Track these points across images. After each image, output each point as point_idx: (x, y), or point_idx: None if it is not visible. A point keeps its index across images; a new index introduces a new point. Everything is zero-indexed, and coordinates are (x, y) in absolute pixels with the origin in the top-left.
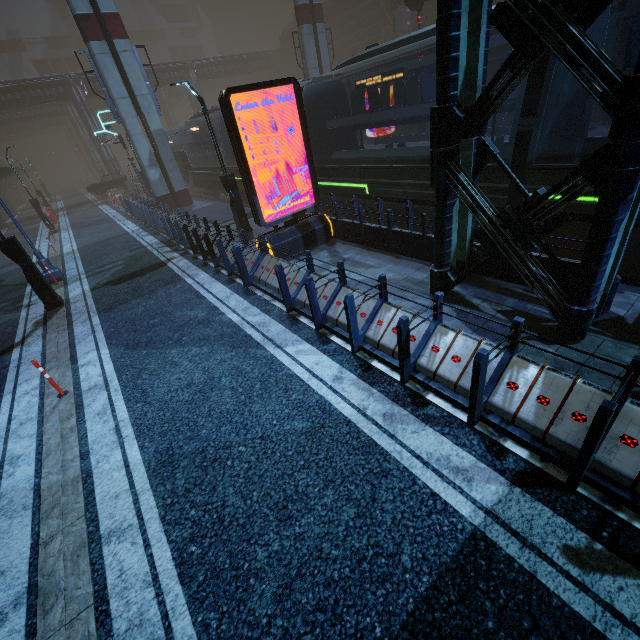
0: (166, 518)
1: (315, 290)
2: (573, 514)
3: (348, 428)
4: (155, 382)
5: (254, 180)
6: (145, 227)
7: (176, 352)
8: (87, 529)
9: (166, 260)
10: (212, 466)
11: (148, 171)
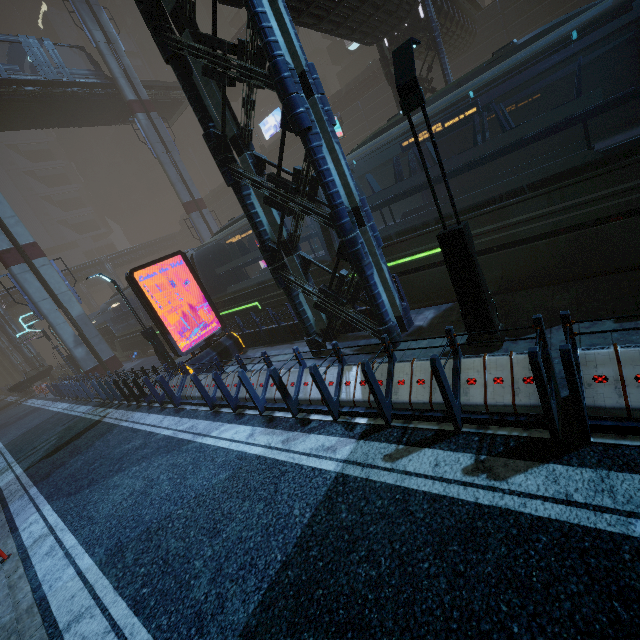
0: (120, 585)
1: (222, 380)
2: (389, 438)
3: (258, 460)
4: (100, 506)
5: (174, 328)
6: (77, 401)
7: (118, 478)
8: (47, 633)
9: (101, 418)
10: (156, 534)
11: (74, 351)
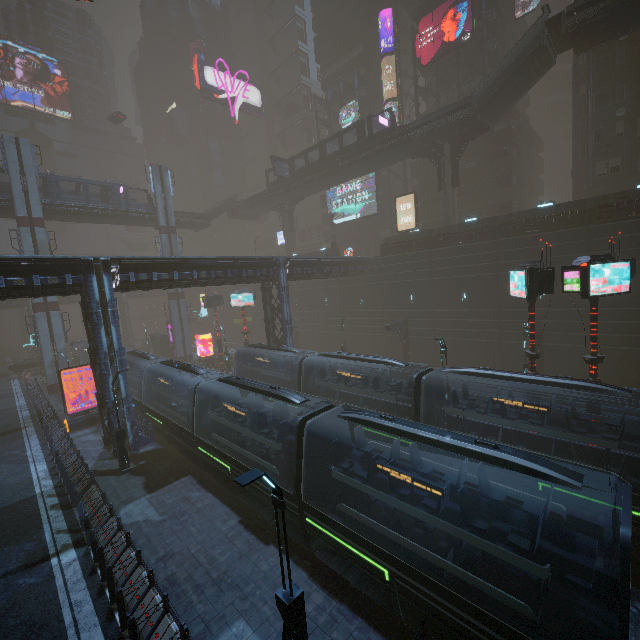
0: None
1: (54, 442)
2: (59, 490)
3: (30, 481)
4: None
5: None
6: (30, 404)
7: None
8: None
9: (24, 427)
10: None
11: (47, 371)
